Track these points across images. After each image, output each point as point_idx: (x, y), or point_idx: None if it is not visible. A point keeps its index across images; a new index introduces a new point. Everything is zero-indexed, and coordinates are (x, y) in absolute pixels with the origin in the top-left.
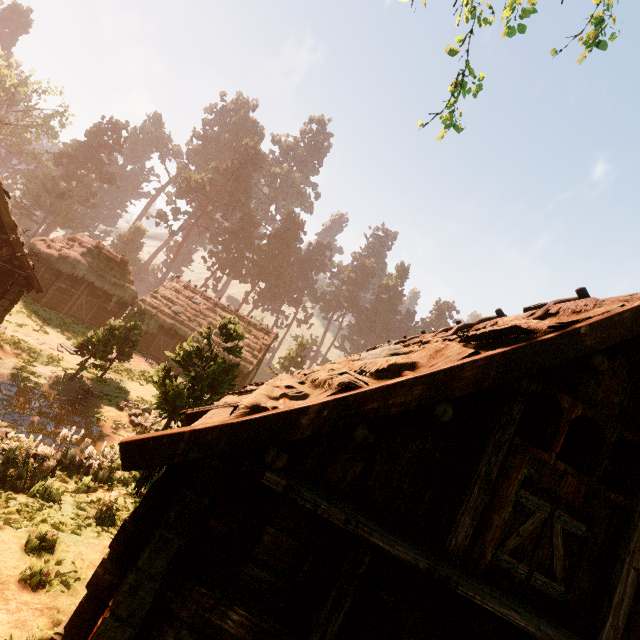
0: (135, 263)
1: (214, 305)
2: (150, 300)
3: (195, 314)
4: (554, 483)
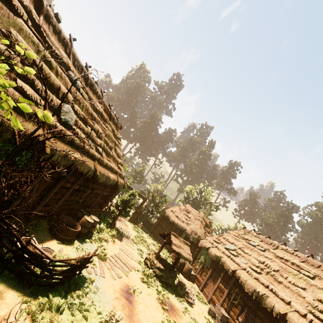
0: None
1: None
2: None
3: None
4: None
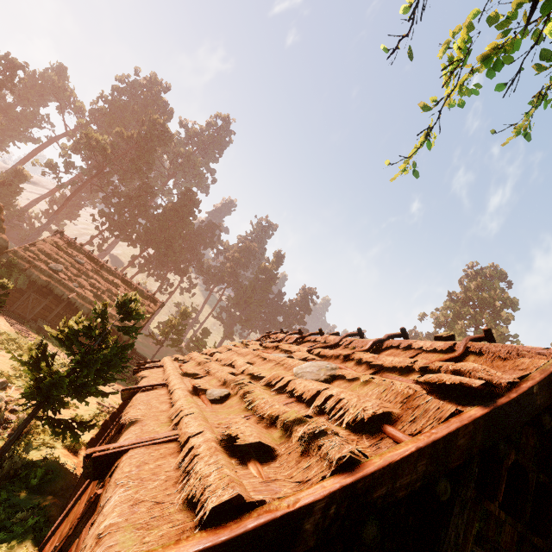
0: (9, 207)
1: (100, 267)
2: (24, 252)
3: (77, 274)
4: (497, 533)
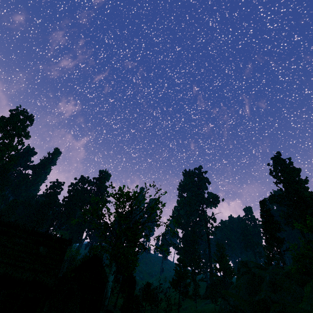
0: None
1: None
2: None
3: None
4: None
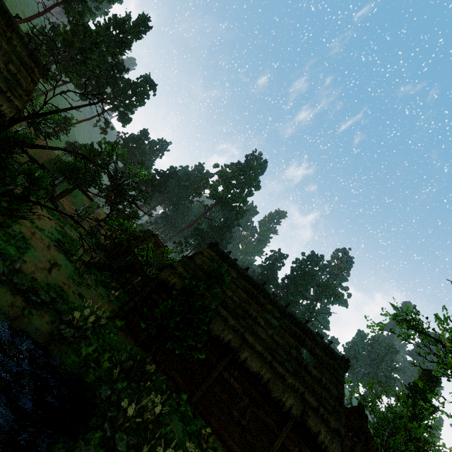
0: None
1: None
2: None
3: None
4: None
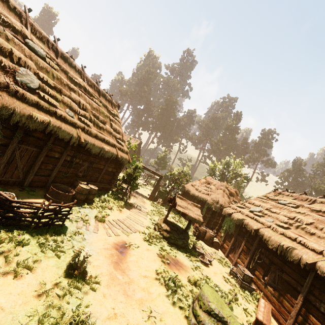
0: None
1: None
2: None
3: None
4: None
